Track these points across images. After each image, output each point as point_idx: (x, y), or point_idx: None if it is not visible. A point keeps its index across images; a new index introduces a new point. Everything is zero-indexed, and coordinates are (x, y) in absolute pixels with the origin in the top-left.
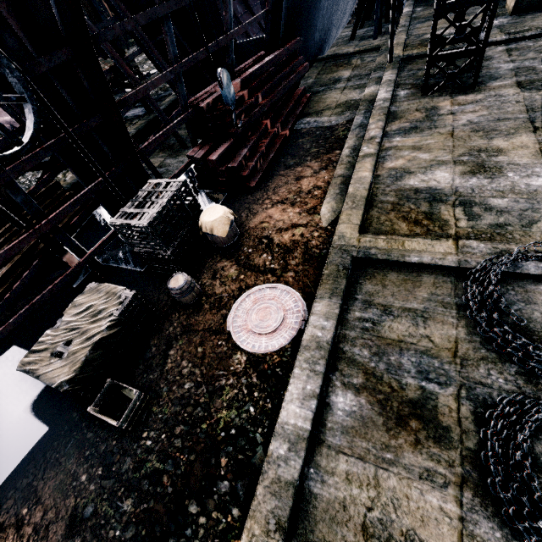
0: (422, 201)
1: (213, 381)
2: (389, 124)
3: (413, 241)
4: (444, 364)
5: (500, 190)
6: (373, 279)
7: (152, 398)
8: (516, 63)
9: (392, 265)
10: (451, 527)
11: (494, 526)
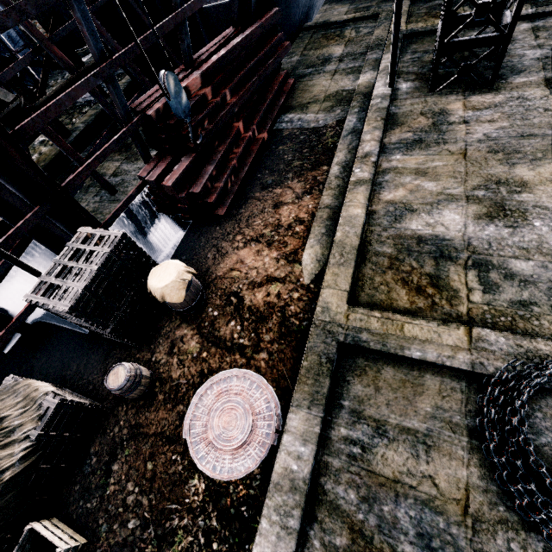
0: (426, 256)
1: (164, 520)
2: (388, 134)
3: (415, 325)
4: (451, 525)
5: (525, 247)
6: (363, 377)
7: (88, 542)
8: (544, 49)
9: (388, 356)
10: None
11: None
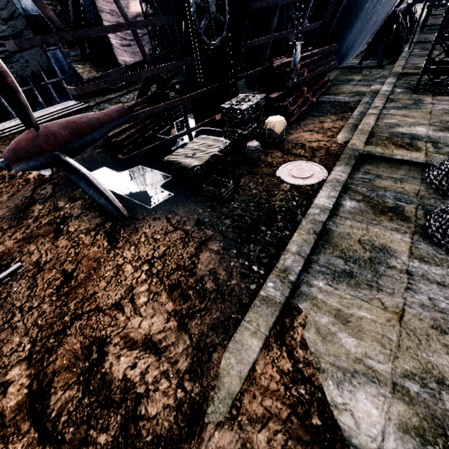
0: (406, 138)
1: (270, 191)
2: (388, 103)
3: (399, 150)
4: (410, 197)
5: None
6: (371, 164)
7: (234, 193)
8: None
9: (383, 160)
10: (406, 244)
11: (428, 246)
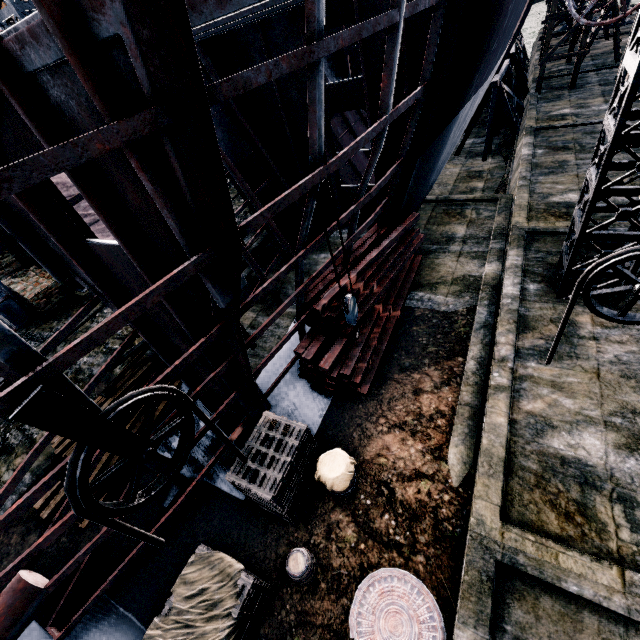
0: (571, 480)
1: None
2: (521, 337)
3: (569, 557)
4: None
5: None
6: (522, 602)
7: None
8: None
9: (544, 583)
10: None
11: None
